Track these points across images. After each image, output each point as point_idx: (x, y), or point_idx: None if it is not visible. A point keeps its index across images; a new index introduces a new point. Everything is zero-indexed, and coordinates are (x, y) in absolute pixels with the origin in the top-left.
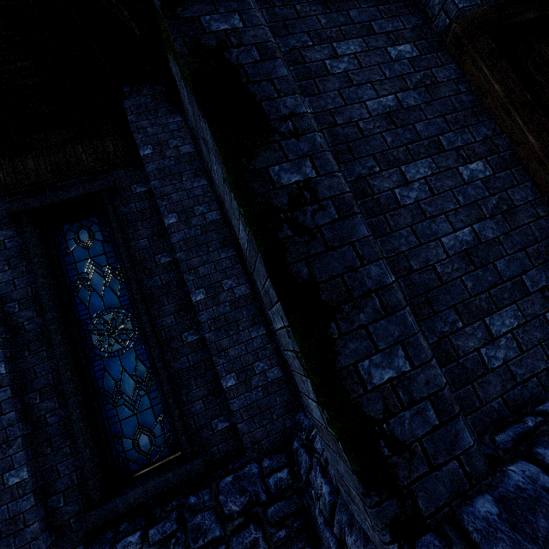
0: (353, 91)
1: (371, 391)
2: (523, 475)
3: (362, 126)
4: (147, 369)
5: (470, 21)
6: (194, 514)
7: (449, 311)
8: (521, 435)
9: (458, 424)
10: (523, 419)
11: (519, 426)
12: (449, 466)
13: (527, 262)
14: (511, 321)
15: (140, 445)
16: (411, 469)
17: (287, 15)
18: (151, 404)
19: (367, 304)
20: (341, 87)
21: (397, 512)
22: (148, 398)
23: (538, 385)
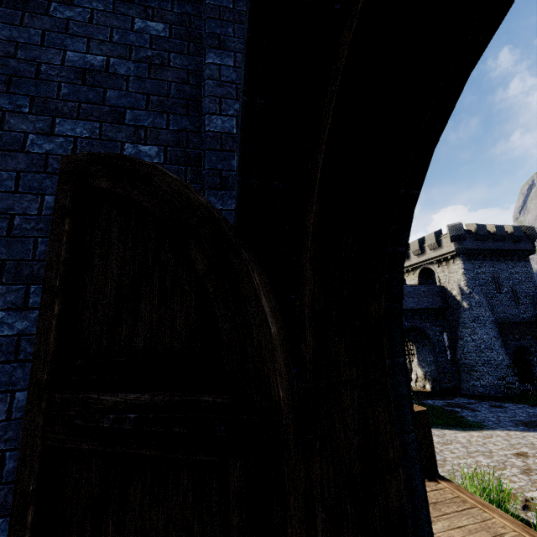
0: (39, 178)
1: None
2: None
3: (17, 222)
4: None
5: (70, 160)
6: None
7: None
8: None
9: None
10: None
11: None
12: None
13: None
14: None
15: None
16: None
17: (23, 71)
18: None
19: None
20: (27, 169)
21: None
22: None
23: None
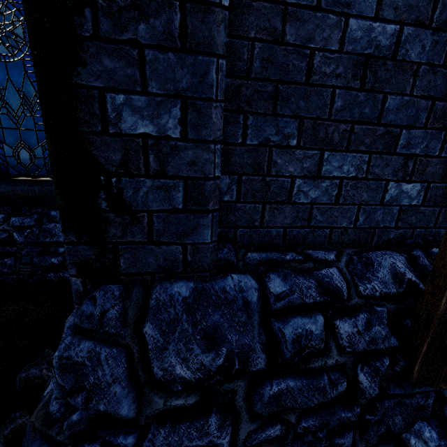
0: None
1: (111, 135)
2: (237, 284)
3: None
4: (36, 92)
5: None
6: (51, 222)
7: (292, 121)
8: (272, 261)
9: (204, 219)
10: (287, 253)
11: (277, 255)
12: (171, 248)
13: (423, 118)
14: (351, 169)
15: (20, 157)
16: (126, 232)
17: None
18: (35, 127)
19: (160, 13)
20: None
21: (93, 258)
22: (33, 120)
23: (326, 236)
